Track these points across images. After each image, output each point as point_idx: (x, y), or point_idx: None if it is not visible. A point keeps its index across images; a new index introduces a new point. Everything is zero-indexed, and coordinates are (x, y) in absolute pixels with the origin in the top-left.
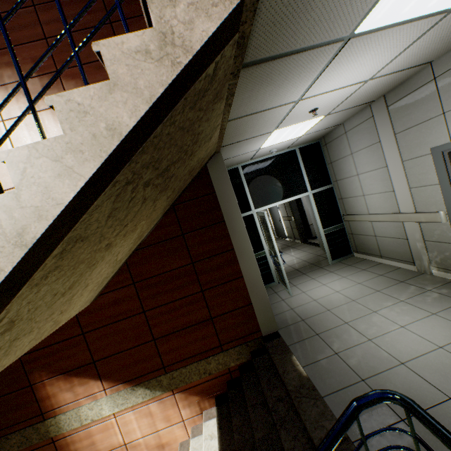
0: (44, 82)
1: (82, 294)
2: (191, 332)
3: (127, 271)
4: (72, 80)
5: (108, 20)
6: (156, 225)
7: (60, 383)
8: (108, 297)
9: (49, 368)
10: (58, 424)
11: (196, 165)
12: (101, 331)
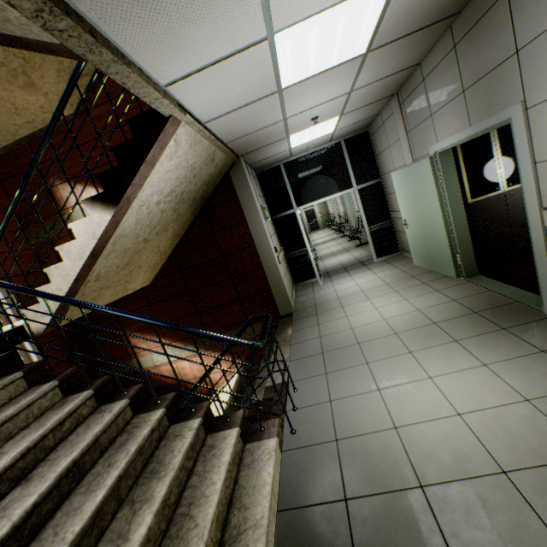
0: None
1: (45, 62)
2: None
3: (103, 90)
4: None
5: None
6: None
7: (69, 189)
8: (92, 114)
9: (60, 176)
10: (72, 220)
11: None
12: (91, 145)
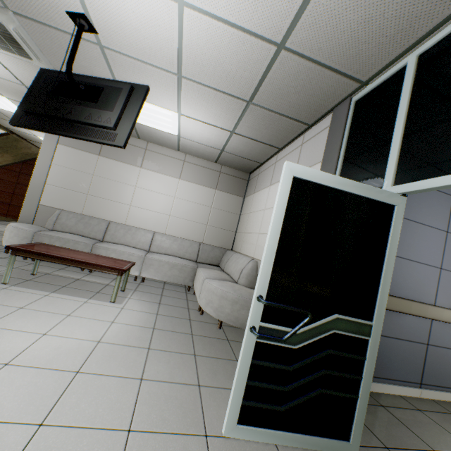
0: None
1: None
2: (0, 204)
3: None
4: None
5: None
6: (13, 164)
7: None
8: None
9: None
10: None
11: (29, 154)
12: None
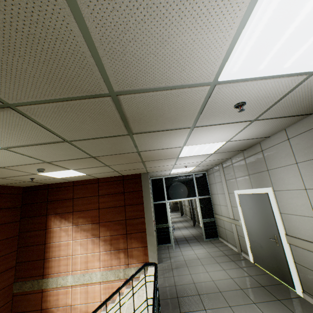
0: (93, 226)
1: None
2: None
3: None
4: (104, 227)
5: (124, 204)
6: None
7: None
8: None
9: None
10: None
11: None
12: None
